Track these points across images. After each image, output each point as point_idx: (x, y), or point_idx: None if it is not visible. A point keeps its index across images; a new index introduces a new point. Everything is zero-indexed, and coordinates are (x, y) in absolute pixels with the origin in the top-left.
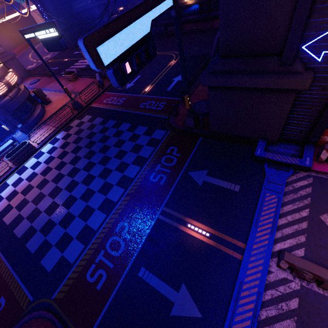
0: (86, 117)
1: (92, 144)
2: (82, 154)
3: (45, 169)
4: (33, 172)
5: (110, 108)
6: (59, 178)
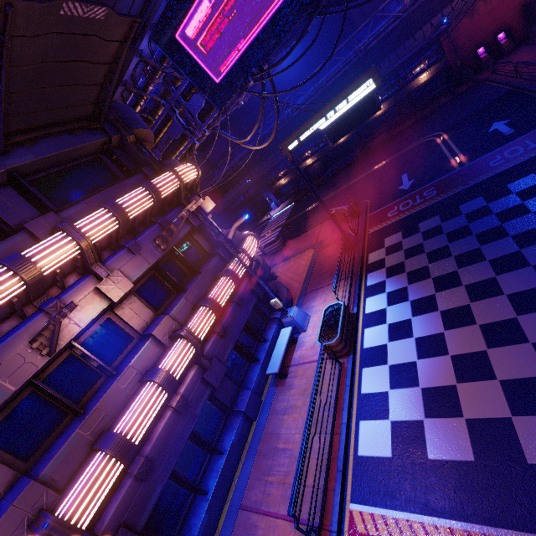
0: (389, 239)
1: (495, 232)
2: (503, 249)
3: (446, 316)
4: (417, 339)
5: (425, 206)
6: (534, 297)
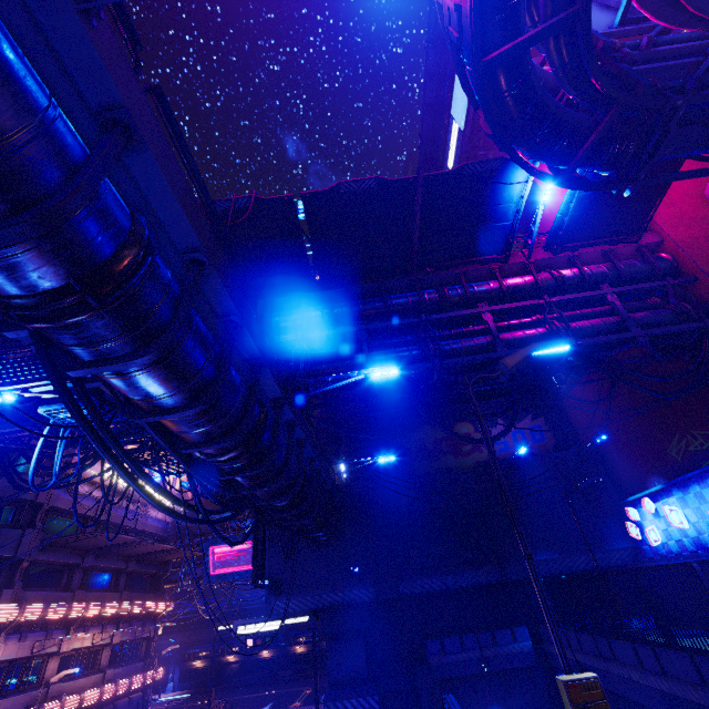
0: None
1: None
2: None
3: None
4: None
5: None
6: None
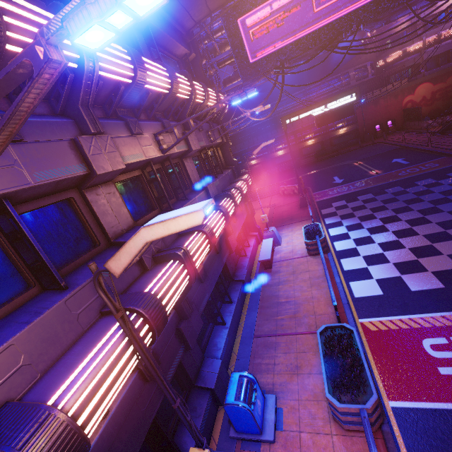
0: (336, 203)
1: (415, 199)
2: (424, 206)
3: (396, 233)
4: (379, 243)
5: (359, 190)
6: None
